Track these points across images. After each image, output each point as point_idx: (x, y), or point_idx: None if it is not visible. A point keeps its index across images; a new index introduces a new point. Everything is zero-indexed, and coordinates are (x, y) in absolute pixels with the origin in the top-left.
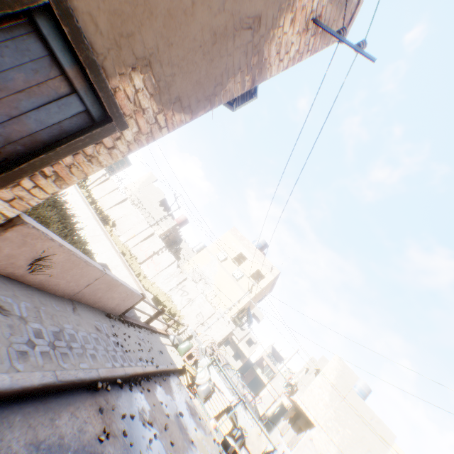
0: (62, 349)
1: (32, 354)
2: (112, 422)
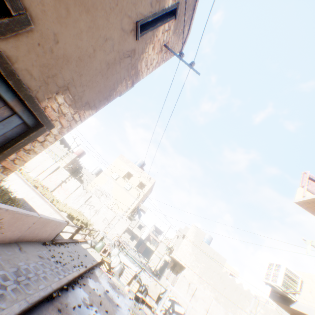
0: (24, 281)
1: (7, 293)
2: (68, 314)
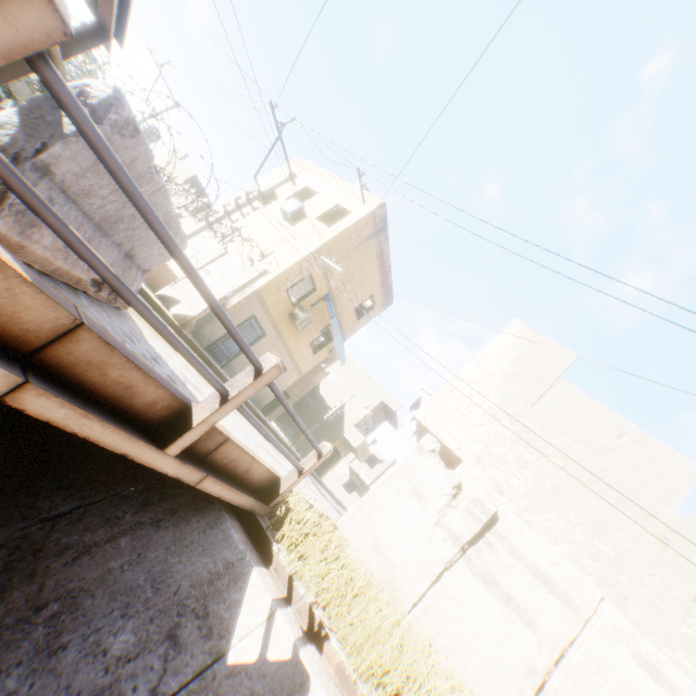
0: None
1: None
2: None
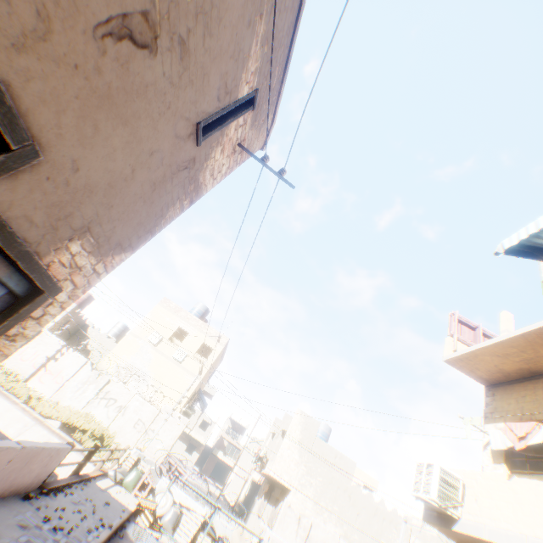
0: None
1: None
2: None
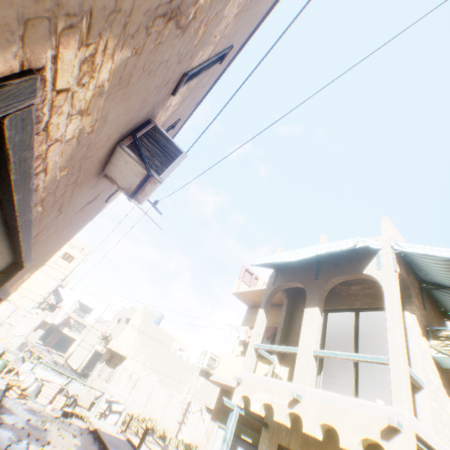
0: None
1: None
2: None
